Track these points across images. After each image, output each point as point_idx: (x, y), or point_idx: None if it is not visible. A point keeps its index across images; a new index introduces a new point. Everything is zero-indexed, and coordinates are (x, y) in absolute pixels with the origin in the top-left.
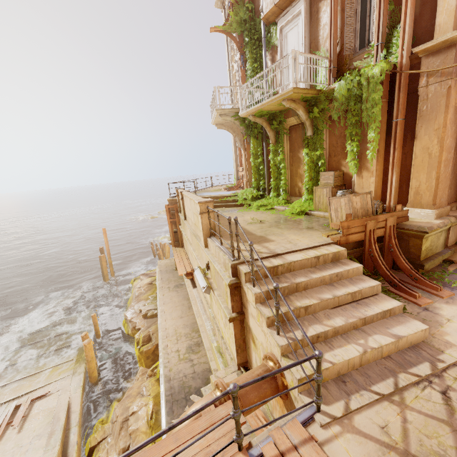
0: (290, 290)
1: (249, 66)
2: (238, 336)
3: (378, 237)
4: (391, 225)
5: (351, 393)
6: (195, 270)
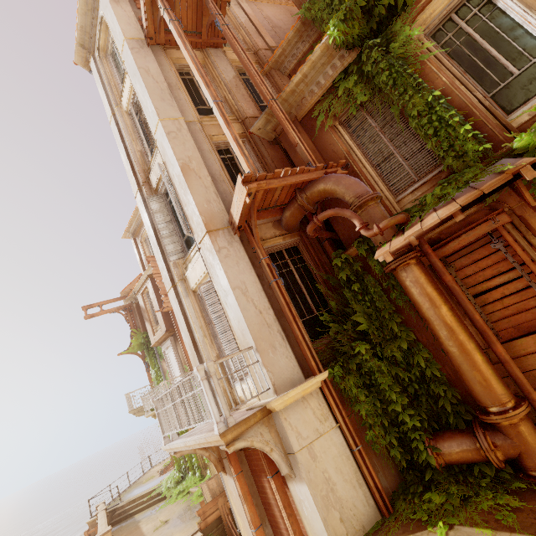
0: None
1: (152, 369)
2: None
3: None
4: None
5: None
6: None
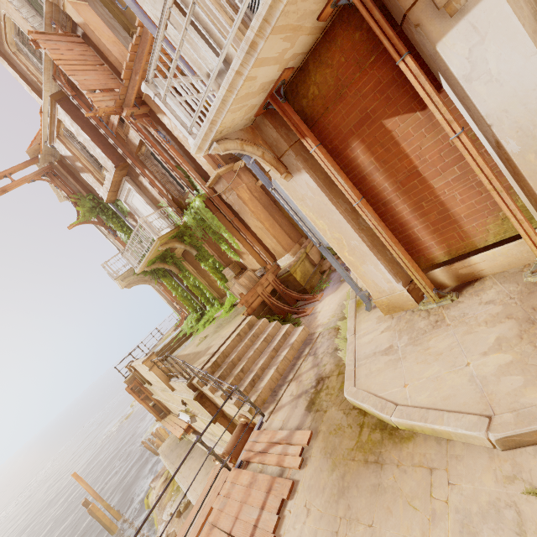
0: (230, 368)
1: (120, 232)
2: (231, 429)
3: (273, 290)
4: (272, 279)
5: (278, 393)
6: (179, 416)
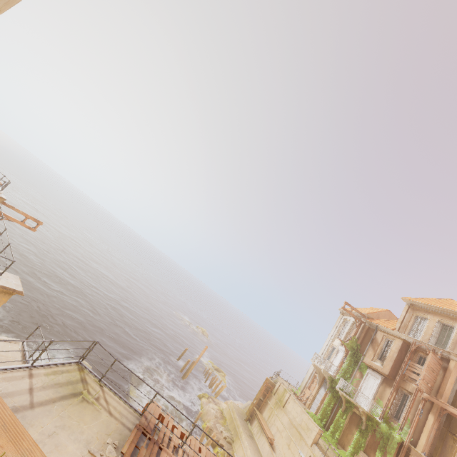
0: None
1: (347, 364)
2: None
3: None
4: None
5: None
6: (300, 451)
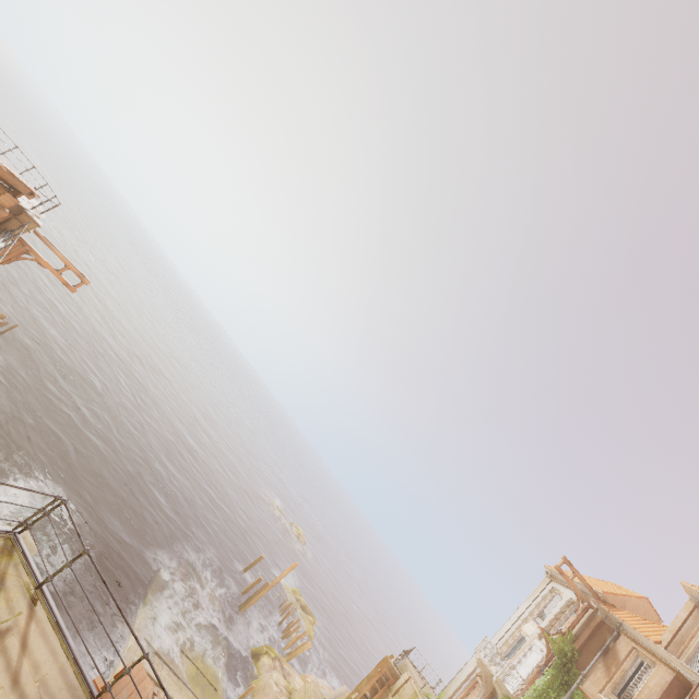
0: None
1: (545, 682)
2: None
3: None
4: None
5: None
6: None
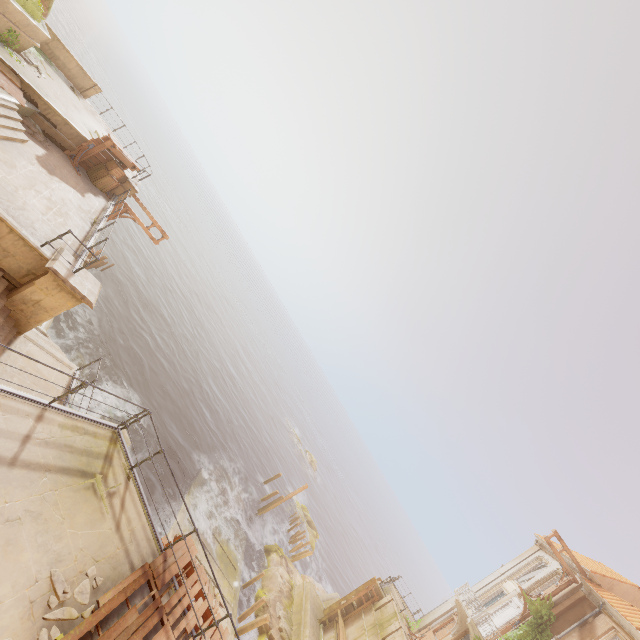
0: None
1: (517, 635)
2: None
3: None
4: None
5: None
6: None
